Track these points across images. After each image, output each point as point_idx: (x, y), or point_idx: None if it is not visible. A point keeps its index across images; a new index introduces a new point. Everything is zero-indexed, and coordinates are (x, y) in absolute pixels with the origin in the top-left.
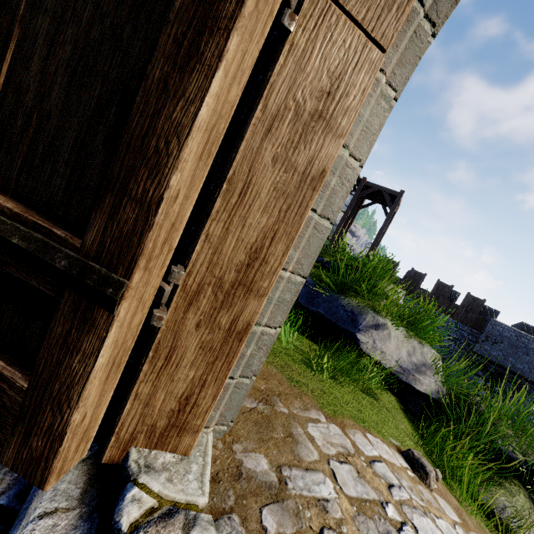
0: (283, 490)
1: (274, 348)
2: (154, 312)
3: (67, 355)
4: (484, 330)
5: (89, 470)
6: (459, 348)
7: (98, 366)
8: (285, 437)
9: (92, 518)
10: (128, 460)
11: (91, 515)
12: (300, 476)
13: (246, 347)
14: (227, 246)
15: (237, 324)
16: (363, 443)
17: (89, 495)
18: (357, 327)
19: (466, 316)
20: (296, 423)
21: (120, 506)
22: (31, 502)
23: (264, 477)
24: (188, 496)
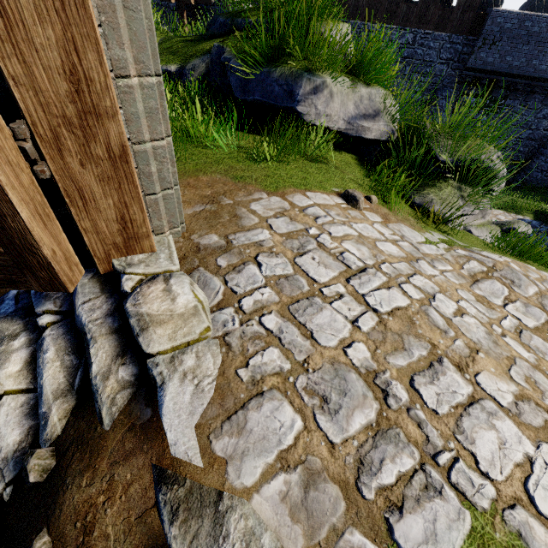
0: (230, 246)
1: (216, 158)
2: (34, 169)
3: (1, 221)
4: (482, 32)
5: (98, 280)
6: (452, 70)
7: (26, 220)
8: (231, 219)
9: (114, 296)
10: (115, 266)
11: (113, 295)
12: (243, 236)
13: (148, 166)
14: (41, 81)
15: (113, 150)
16: (300, 200)
17: (106, 289)
18: (295, 100)
19: (462, 20)
20: (240, 207)
21: (121, 284)
22: (75, 302)
23: (216, 245)
24: (163, 268)
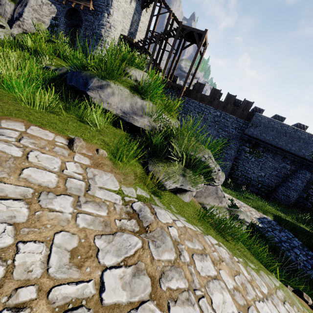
0: None
1: (2, 94)
2: None
3: None
4: (251, 120)
5: None
6: (237, 132)
7: None
8: None
9: None
10: None
11: None
12: None
13: None
14: None
15: None
16: (13, 125)
17: None
18: (87, 87)
19: (242, 113)
20: None
21: None
22: None
23: None
24: None
